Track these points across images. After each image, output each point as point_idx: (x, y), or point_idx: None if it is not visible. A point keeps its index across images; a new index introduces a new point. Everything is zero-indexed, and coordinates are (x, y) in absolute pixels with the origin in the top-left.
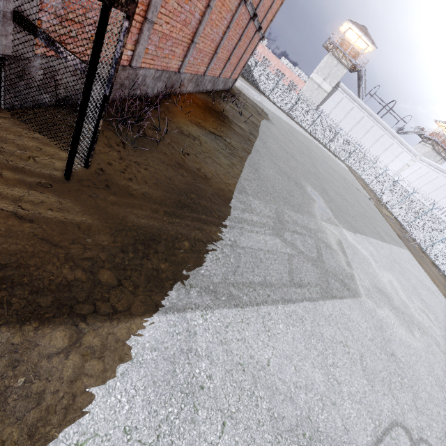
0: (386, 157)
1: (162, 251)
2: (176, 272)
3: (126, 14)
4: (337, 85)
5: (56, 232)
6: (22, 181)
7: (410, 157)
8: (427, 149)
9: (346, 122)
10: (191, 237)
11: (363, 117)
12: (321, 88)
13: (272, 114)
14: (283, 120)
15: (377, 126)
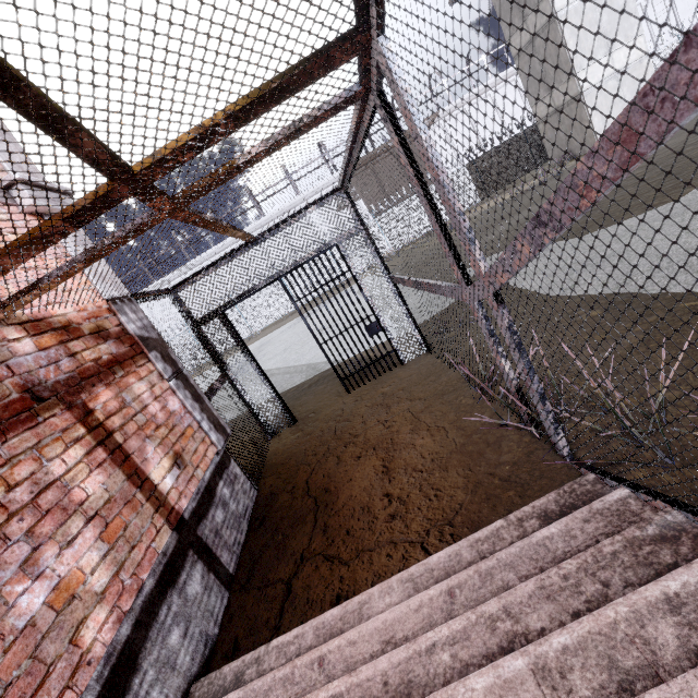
0: None
1: (307, 384)
2: (315, 376)
3: (197, 331)
4: None
5: (336, 387)
6: (320, 414)
7: None
8: None
9: None
10: (284, 394)
11: None
12: None
13: None
14: None
15: None
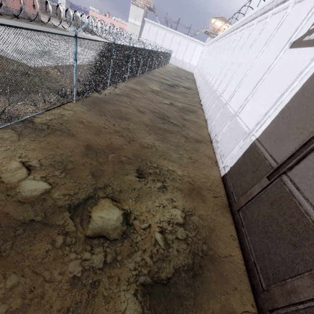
0: (189, 52)
1: None
2: None
3: None
4: (144, 20)
5: None
6: None
7: (202, 47)
8: (208, 38)
9: (158, 39)
10: None
11: (165, 33)
12: (136, 25)
13: (79, 34)
14: (92, 38)
15: (175, 36)
